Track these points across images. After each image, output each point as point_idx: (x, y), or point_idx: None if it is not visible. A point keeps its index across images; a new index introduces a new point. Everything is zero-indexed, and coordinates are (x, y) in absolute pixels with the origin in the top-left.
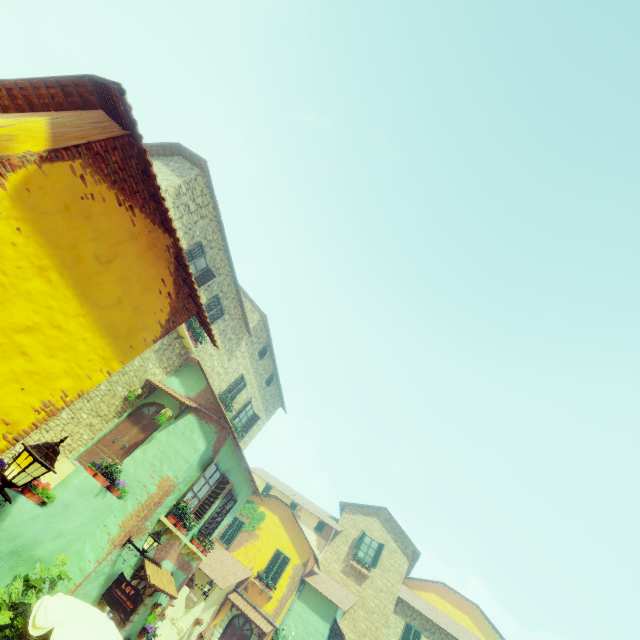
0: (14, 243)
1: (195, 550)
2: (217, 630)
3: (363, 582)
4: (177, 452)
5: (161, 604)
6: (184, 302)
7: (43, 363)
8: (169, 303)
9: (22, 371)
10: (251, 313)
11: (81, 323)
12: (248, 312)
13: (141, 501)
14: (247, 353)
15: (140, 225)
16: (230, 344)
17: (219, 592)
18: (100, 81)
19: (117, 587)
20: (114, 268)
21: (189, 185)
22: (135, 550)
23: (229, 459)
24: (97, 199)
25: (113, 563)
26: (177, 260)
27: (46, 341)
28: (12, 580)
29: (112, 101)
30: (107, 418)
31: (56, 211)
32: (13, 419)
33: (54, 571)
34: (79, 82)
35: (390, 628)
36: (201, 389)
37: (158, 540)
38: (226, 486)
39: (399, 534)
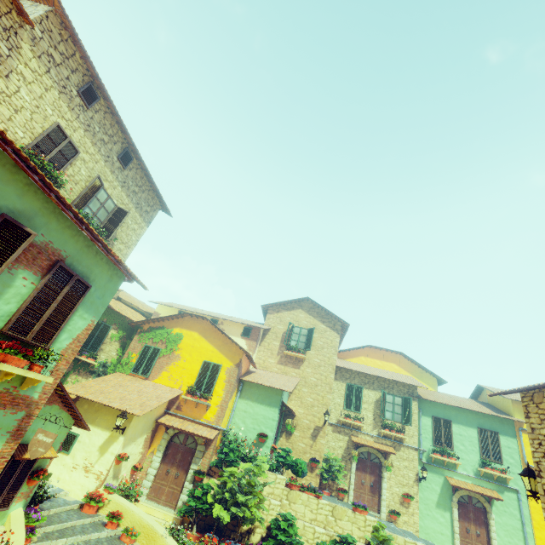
0: None
1: None
2: (156, 456)
3: (301, 365)
4: None
5: None
6: None
7: None
8: None
9: None
10: (31, 7)
11: None
12: (26, 7)
13: None
14: (49, 80)
15: None
16: None
17: (142, 421)
18: None
19: None
20: None
21: None
22: None
23: (5, 184)
24: None
25: None
26: None
27: None
28: None
29: None
30: None
31: None
32: None
33: None
34: None
35: (334, 393)
36: None
37: None
38: (23, 240)
39: (325, 316)
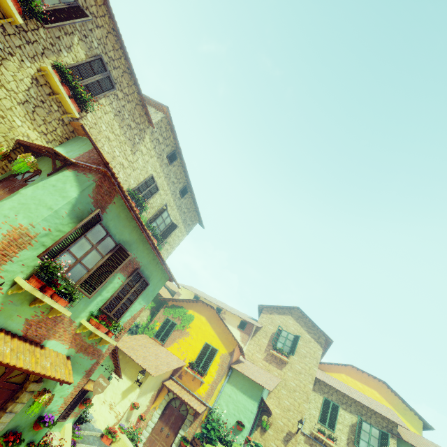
0: None
1: (91, 329)
2: (156, 412)
3: (283, 367)
4: (40, 202)
5: (49, 391)
6: None
7: None
8: None
9: None
10: (154, 114)
11: None
12: (152, 113)
13: None
14: (154, 152)
15: None
16: (131, 133)
17: (154, 380)
18: None
19: None
20: None
21: None
22: None
23: (125, 228)
24: None
25: None
26: None
27: None
28: None
29: None
30: None
31: None
32: None
33: None
34: None
35: (310, 403)
36: (85, 151)
37: None
38: (125, 259)
39: (311, 327)
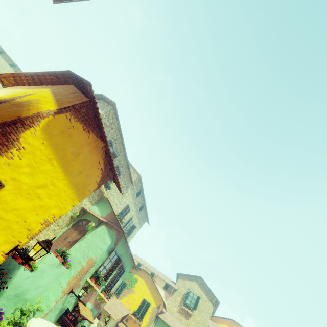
0: (40, 149)
1: (103, 297)
2: None
3: (189, 318)
4: (96, 245)
5: (85, 326)
6: (108, 172)
7: (46, 202)
8: (101, 173)
9: (37, 205)
10: (133, 174)
11: (63, 183)
12: (131, 173)
13: (78, 270)
14: (131, 194)
15: (91, 138)
16: (122, 189)
17: (113, 322)
18: (77, 77)
19: (65, 316)
20: (79, 158)
21: (107, 114)
22: (74, 296)
23: (122, 249)
24: (75, 128)
25: (63, 303)
26: (106, 153)
27: (48, 191)
28: (14, 310)
29: (83, 86)
30: (62, 227)
31: (58, 134)
32: (31, 228)
33: (35, 306)
34: (64, 73)
35: None
36: (108, 212)
37: (86, 291)
38: (120, 263)
39: (208, 291)
